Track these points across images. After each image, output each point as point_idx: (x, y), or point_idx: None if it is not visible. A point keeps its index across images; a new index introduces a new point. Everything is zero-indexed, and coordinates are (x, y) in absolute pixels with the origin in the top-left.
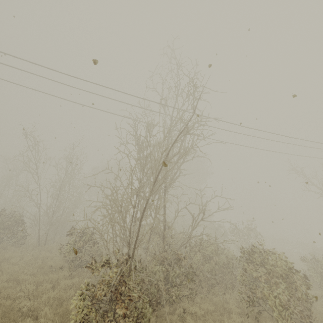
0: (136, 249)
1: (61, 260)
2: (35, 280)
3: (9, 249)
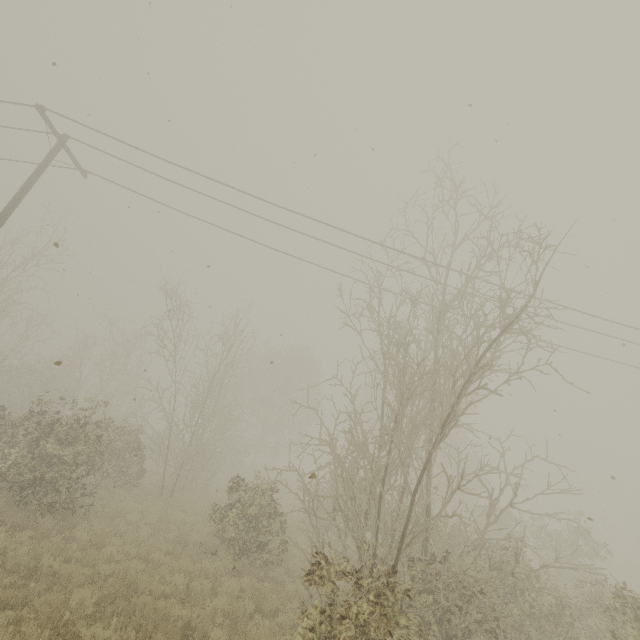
0: (404, 550)
1: (212, 534)
2: (181, 567)
3: (117, 492)
